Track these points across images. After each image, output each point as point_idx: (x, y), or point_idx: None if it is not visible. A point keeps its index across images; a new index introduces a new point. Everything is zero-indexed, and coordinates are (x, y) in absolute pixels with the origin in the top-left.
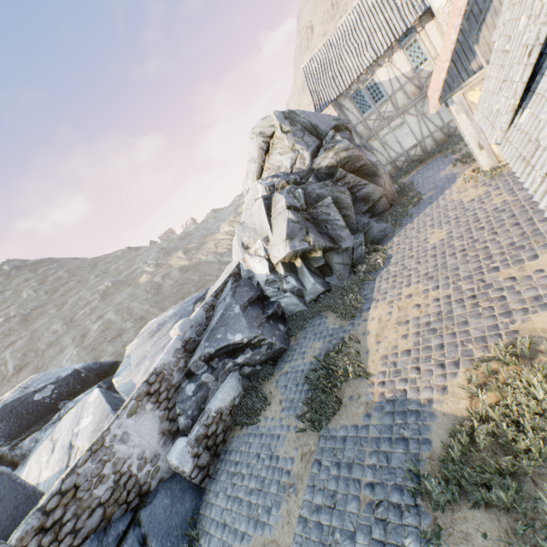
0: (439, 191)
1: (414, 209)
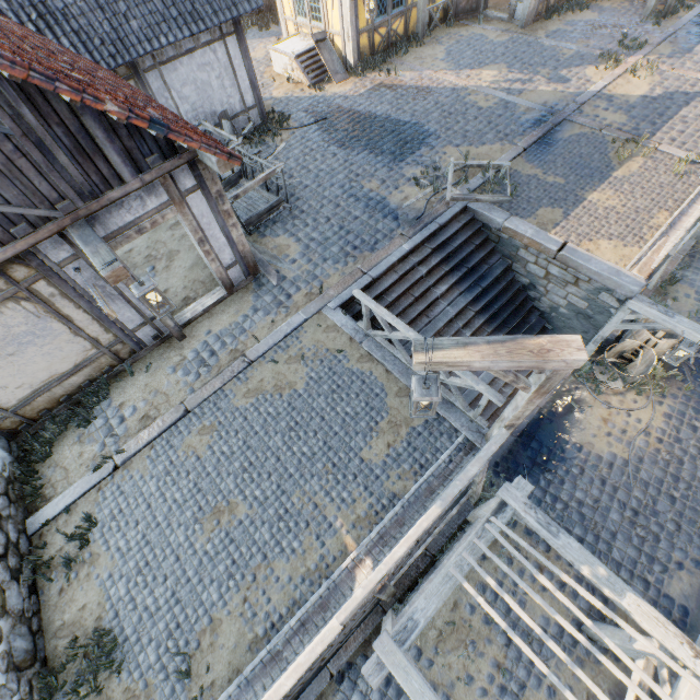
0: (277, 34)
1: (254, 33)
